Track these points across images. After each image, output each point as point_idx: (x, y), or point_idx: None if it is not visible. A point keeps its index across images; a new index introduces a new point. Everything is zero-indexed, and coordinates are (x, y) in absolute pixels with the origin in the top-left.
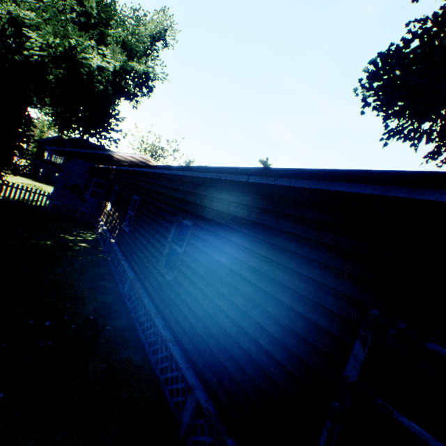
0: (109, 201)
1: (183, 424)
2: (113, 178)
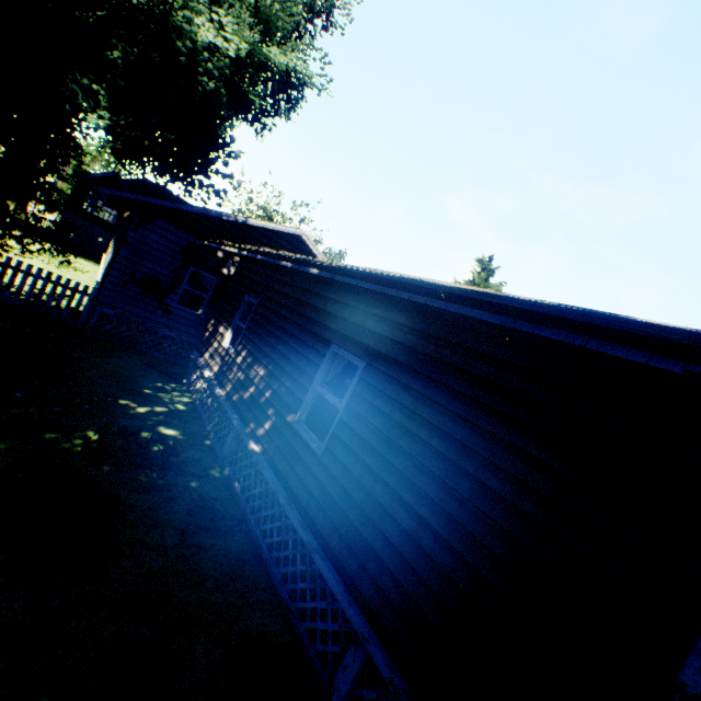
0: (228, 326)
1: None
2: (236, 274)
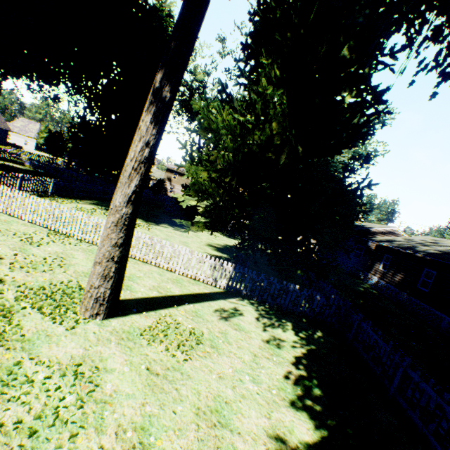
0: (379, 263)
1: None
2: (376, 247)
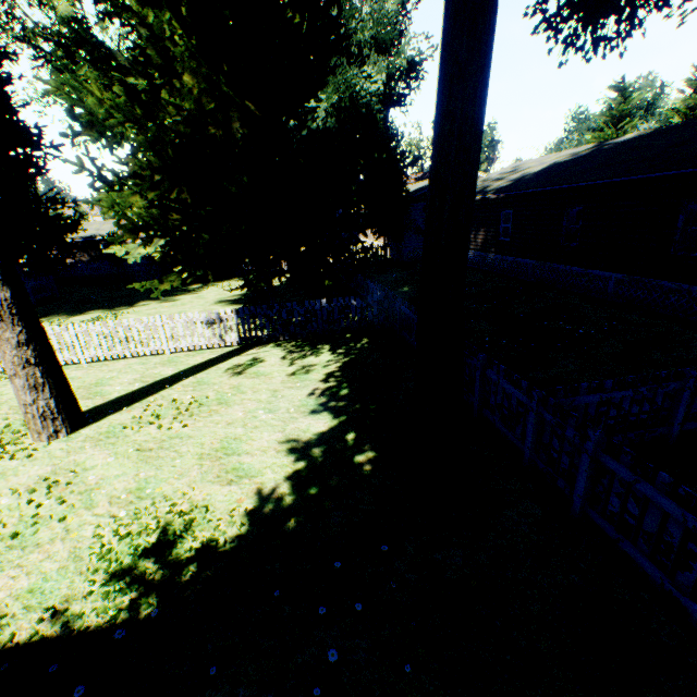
0: None
1: (609, 294)
2: None
